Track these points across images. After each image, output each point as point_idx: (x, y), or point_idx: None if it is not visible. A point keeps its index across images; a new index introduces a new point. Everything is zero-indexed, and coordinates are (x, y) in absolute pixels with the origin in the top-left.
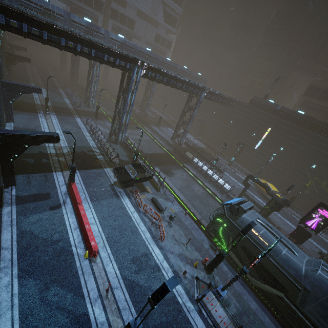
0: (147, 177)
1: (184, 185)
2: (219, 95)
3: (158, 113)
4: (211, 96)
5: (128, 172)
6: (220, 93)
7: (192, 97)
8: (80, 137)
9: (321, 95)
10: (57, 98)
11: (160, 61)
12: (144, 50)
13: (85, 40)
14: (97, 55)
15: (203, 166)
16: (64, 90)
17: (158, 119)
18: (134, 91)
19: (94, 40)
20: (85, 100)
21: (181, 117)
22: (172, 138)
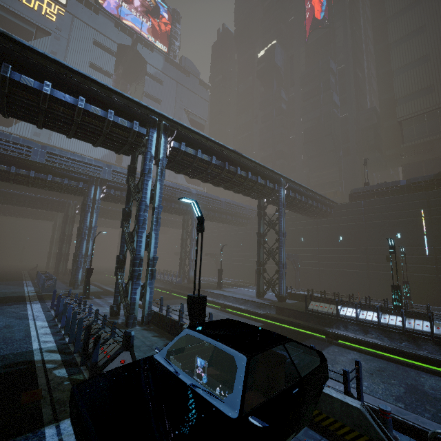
0: (308, 378)
1: (400, 391)
2: (304, 193)
3: (211, 279)
4: (295, 195)
5: (181, 383)
6: (304, 190)
7: (264, 207)
8: (8, 334)
9: (429, 168)
10: (5, 289)
11: (194, 194)
12: (168, 183)
13: (24, 59)
14: (59, 96)
15: (380, 317)
16: (34, 281)
17: (214, 283)
18: (158, 179)
19: (87, 176)
20: (70, 280)
21: (259, 245)
22: (258, 294)
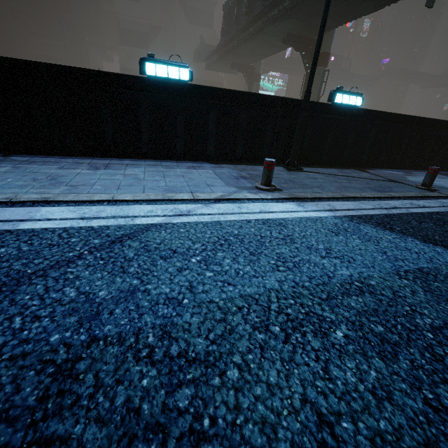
0: None
1: None
2: None
3: None
4: None
5: None
6: None
7: None
8: None
9: None
10: None
11: None
12: None
13: None
14: None
15: None
16: None
17: None
18: None
19: None
20: None
21: None
22: None
